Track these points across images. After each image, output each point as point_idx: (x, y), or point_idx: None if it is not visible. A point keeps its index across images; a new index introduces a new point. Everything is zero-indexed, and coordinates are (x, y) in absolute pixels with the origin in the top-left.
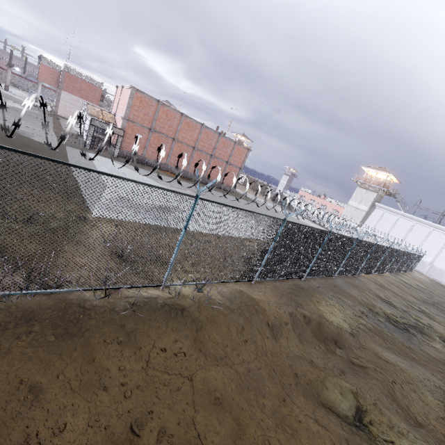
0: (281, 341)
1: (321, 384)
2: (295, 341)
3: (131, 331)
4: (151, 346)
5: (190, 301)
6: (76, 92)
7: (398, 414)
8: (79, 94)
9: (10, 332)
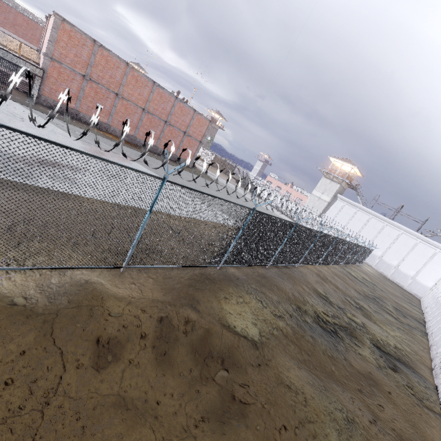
0: (112, 369)
1: None
2: (147, 365)
3: None
4: None
5: None
6: (9, 26)
7: None
8: (13, 30)
9: None
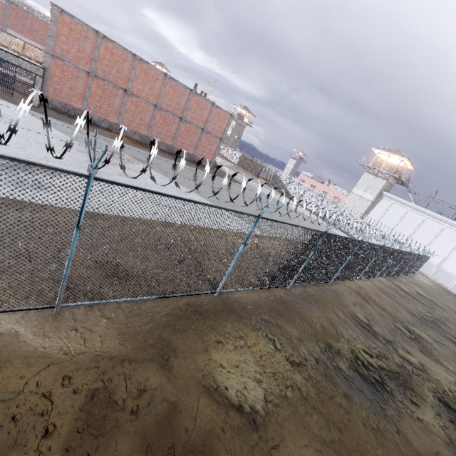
0: None
1: None
2: None
3: None
4: None
5: None
6: (27, 32)
7: None
8: (31, 36)
9: None
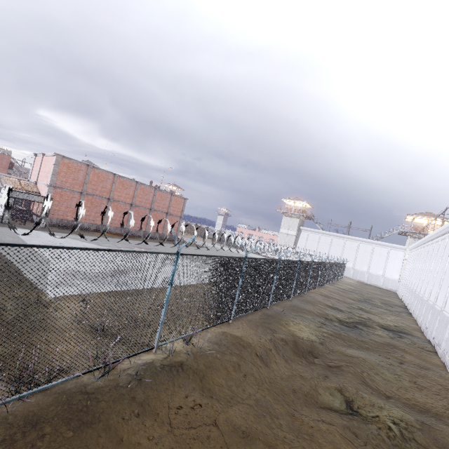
0: (272, 366)
1: (315, 390)
2: (282, 363)
3: (143, 401)
4: (166, 409)
5: (184, 355)
6: None
7: (373, 394)
8: None
9: (21, 443)
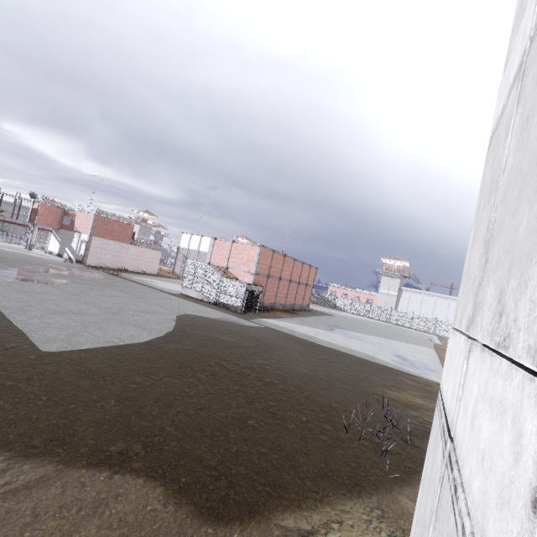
0: None
1: None
2: None
3: None
4: None
5: None
6: (108, 234)
7: None
8: (110, 237)
9: None
